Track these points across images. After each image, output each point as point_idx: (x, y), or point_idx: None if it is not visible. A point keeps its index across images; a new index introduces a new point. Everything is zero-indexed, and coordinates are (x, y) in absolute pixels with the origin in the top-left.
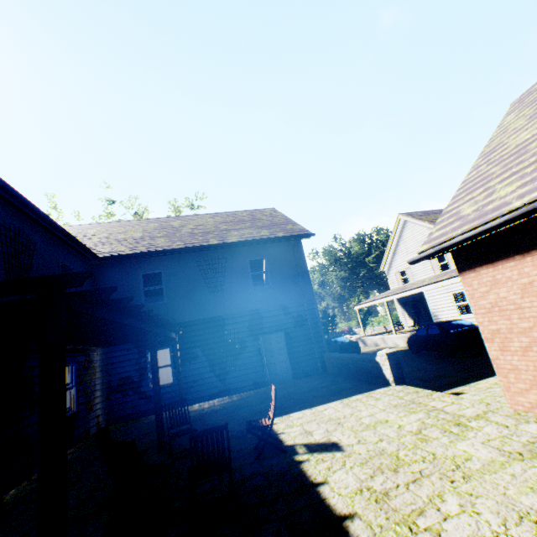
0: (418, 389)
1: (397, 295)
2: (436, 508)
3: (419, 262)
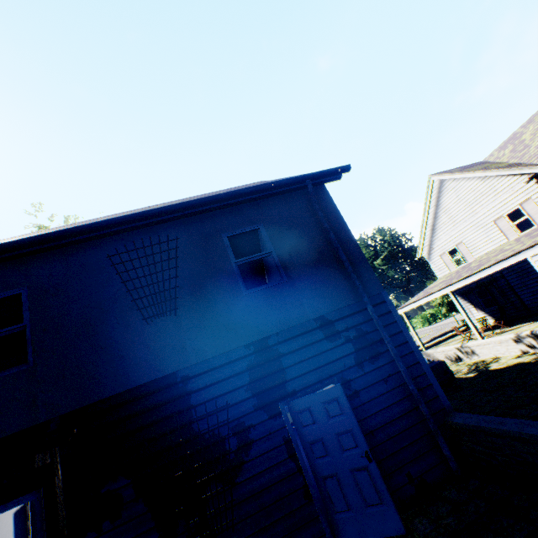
0: None
1: (472, 277)
2: None
3: None
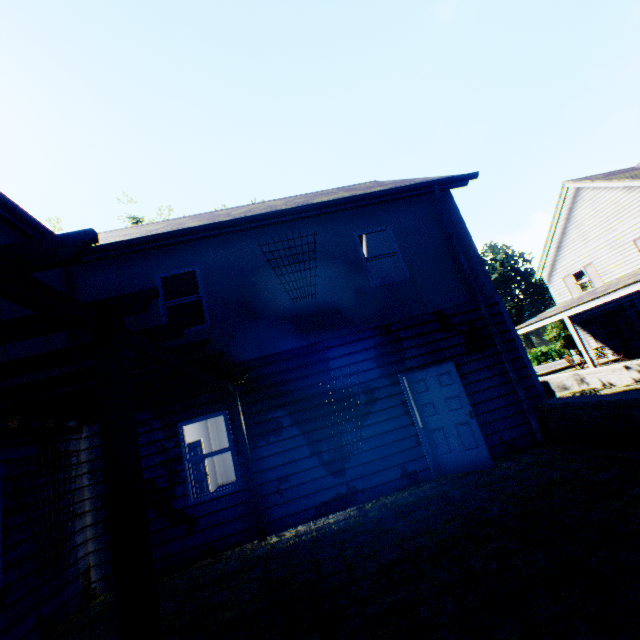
0: None
1: (594, 302)
2: None
3: None
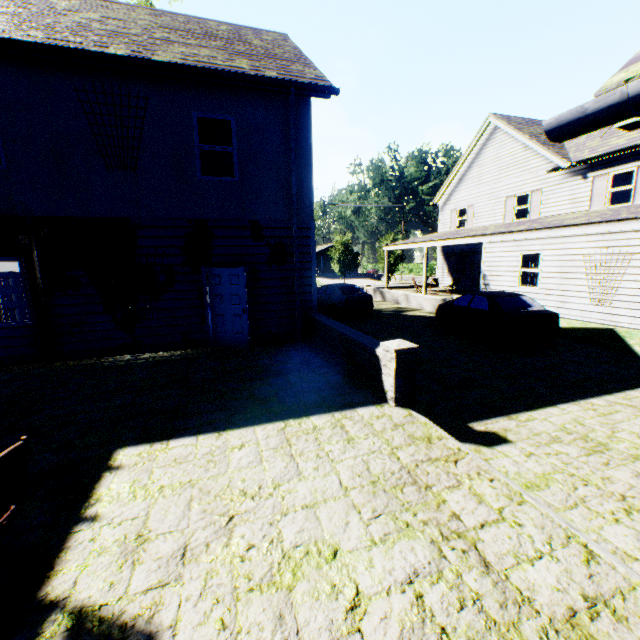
0: (432, 432)
1: (444, 242)
2: None
3: (592, 128)
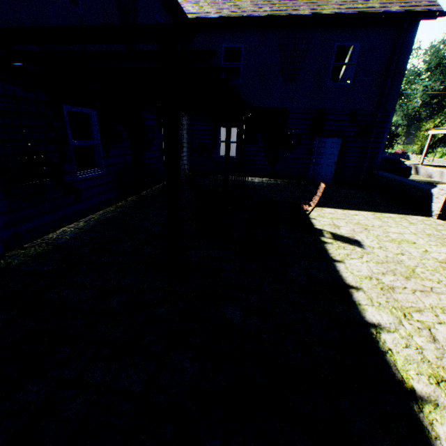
0: None
1: None
2: (435, 314)
3: None
